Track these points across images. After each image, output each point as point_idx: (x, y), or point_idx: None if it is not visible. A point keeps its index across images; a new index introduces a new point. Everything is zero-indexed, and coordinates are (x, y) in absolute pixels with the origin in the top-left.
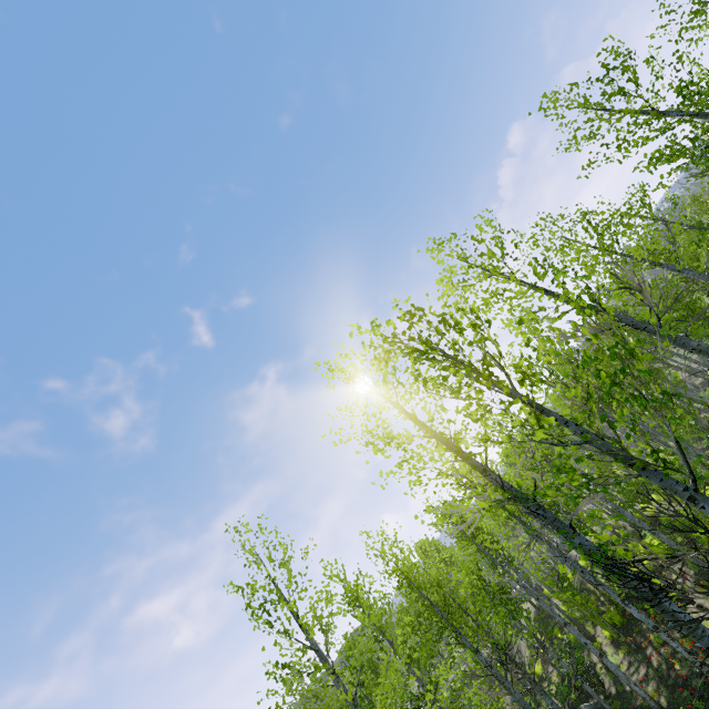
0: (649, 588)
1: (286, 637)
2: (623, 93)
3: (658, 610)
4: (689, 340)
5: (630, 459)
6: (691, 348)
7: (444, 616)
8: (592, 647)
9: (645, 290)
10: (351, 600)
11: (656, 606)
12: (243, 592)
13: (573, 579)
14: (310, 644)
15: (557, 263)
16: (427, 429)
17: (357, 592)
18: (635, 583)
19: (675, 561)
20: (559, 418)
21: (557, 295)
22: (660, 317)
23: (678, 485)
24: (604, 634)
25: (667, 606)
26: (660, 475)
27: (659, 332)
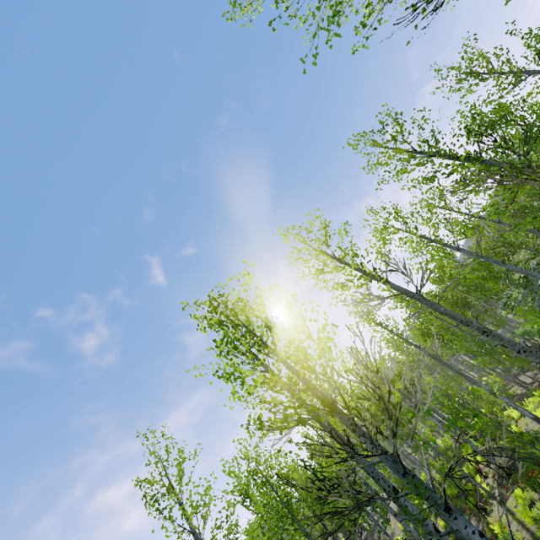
0: (393, 489)
1: (172, 522)
2: (394, 140)
3: (397, 505)
4: (440, 306)
5: (327, 402)
6: (440, 312)
7: (288, 507)
8: (414, 534)
9: (406, 272)
10: (241, 493)
11: (396, 502)
12: (140, 485)
13: (426, 477)
14: (189, 528)
15: (356, 249)
16: (264, 366)
17: (246, 485)
18: (384, 484)
19: (491, 464)
20: (295, 372)
21: (360, 270)
22: (420, 289)
23: (348, 421)
24: (439, 524)
25: (402, 502)
26: (340, 414)
27: (421, 300)
